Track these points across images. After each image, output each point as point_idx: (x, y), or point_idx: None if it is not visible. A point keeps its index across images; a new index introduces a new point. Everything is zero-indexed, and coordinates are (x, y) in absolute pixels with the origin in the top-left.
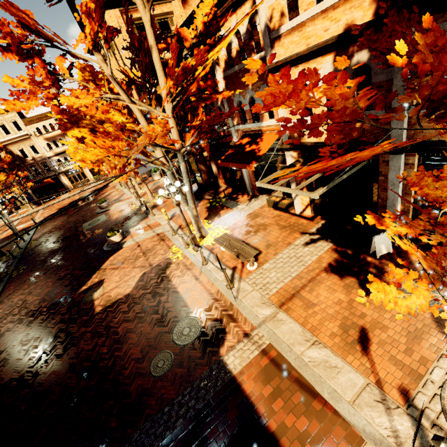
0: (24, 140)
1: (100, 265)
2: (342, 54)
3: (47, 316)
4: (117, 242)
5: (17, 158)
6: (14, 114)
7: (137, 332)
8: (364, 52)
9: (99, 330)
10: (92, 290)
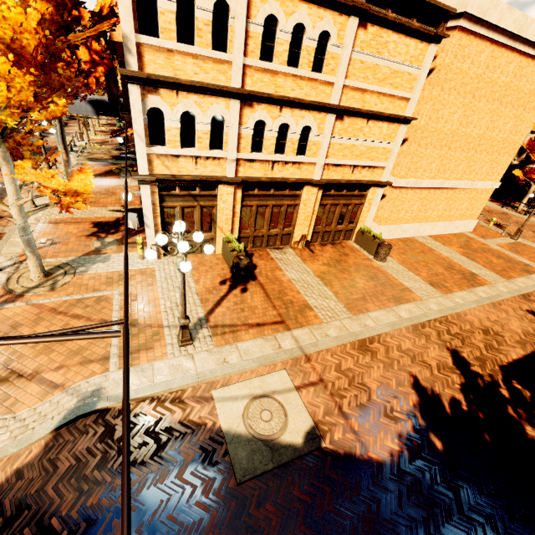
0: None
1: None
2: None
3: None
4: None
5: None
6: None
7: None
8: None
9: None
10: None
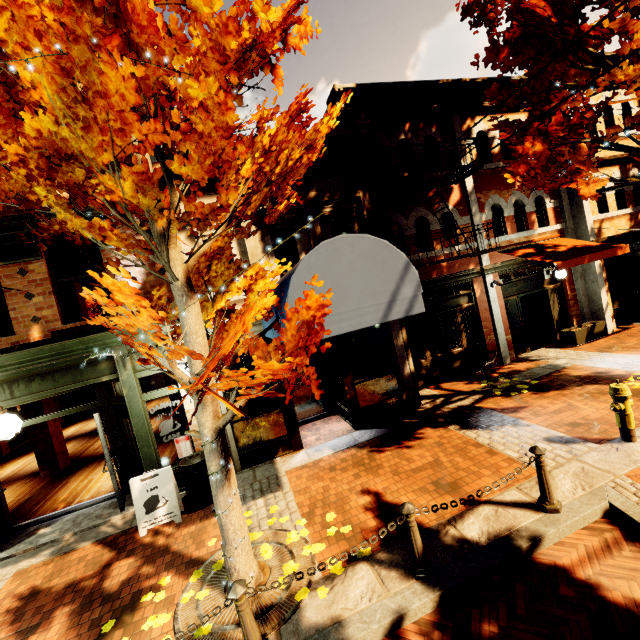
0: None
1: None
2: (623, 168)
3: None
4: None
5: None
6: None
7: None
8: (636, 169)
9: None
10: None
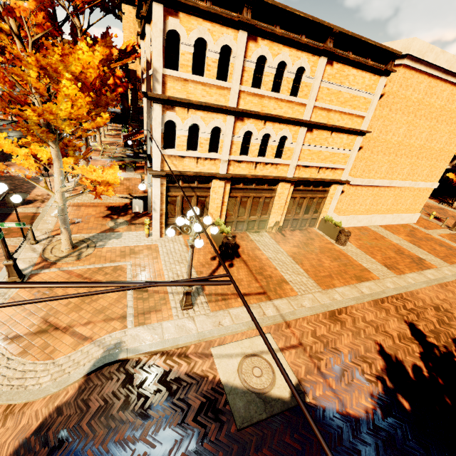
0: None
1: None
2: None
3: None
4: None
5: None
6: None
7: None
8: None
9: None
10: None
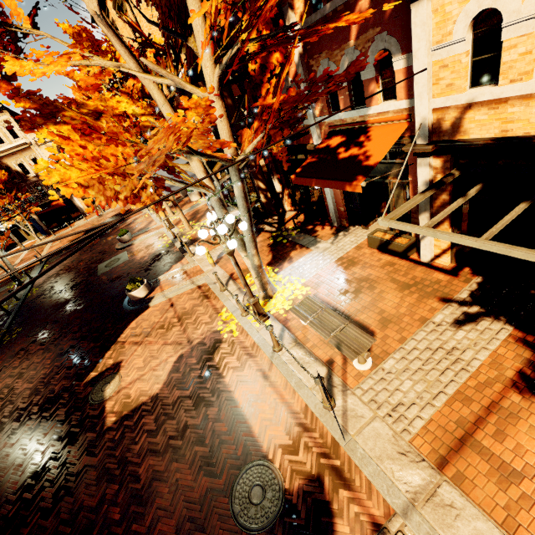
0: (23, 151)
1: (117, 334)
2: None
3: (38, 422)
4: (141, 298)
5: (16, 175)
6: (6, 117)
7: (170, 482)
8: None
9: (109, 465)
10: (103, 381)
